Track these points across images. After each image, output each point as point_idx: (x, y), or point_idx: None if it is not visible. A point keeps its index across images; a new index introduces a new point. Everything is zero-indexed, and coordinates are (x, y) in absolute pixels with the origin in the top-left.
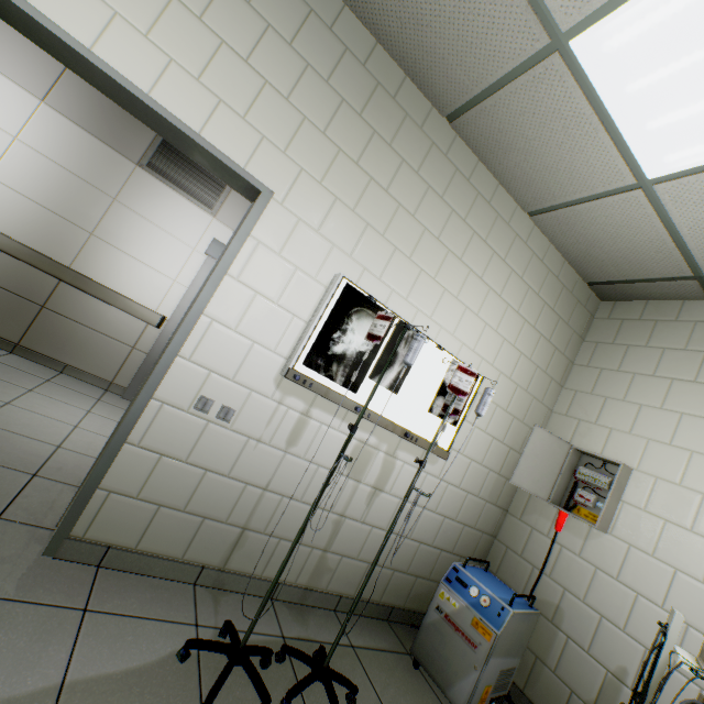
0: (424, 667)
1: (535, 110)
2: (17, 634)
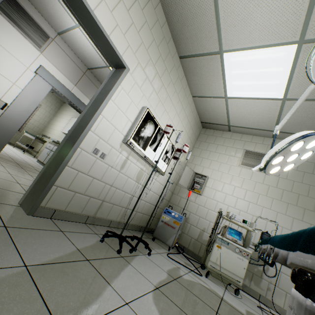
0: (158, 238)
1: (207, 67)
2: (50, 238)
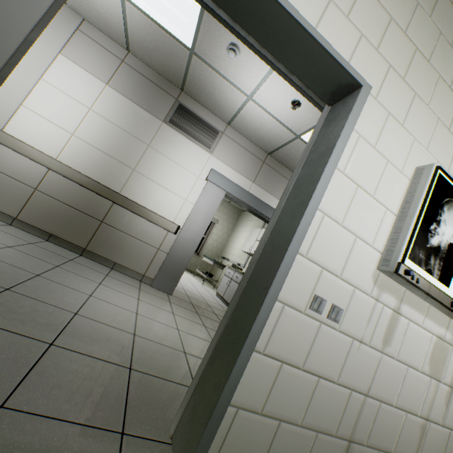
0: None
1: None
2: None
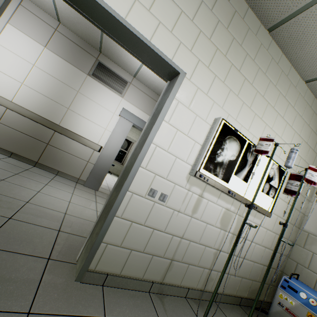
0: None
1: None
2: None
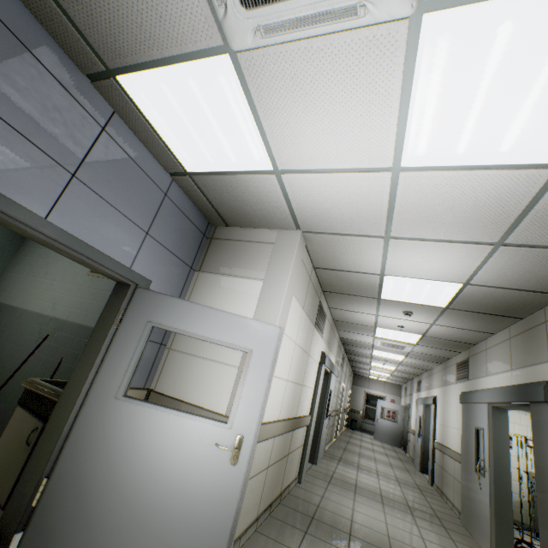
0: None
1: None
2: None
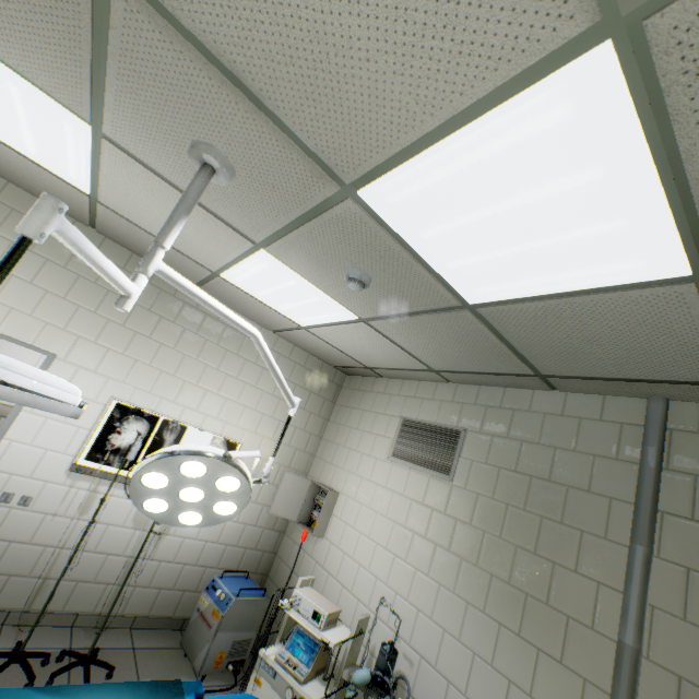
0: (185, 651)
1: (230, 293)
2: None
